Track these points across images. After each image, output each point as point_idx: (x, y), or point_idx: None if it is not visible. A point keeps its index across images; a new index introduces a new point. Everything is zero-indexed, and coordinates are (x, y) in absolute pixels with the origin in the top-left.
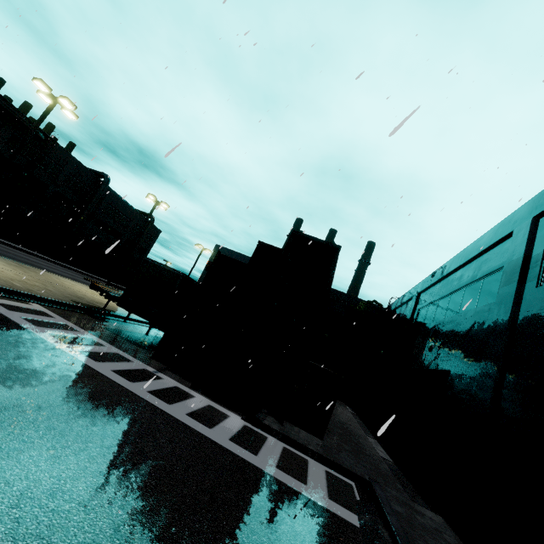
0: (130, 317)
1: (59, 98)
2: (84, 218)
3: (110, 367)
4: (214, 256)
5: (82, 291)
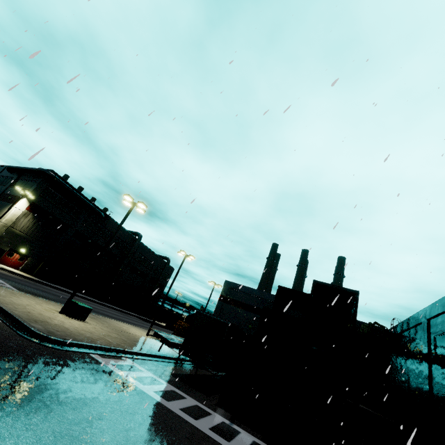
0: (176, 357)
1: (138, 203)
2: (123, 267)
3: (205, 425)
4: (225, 290)
5: (136, 334)
